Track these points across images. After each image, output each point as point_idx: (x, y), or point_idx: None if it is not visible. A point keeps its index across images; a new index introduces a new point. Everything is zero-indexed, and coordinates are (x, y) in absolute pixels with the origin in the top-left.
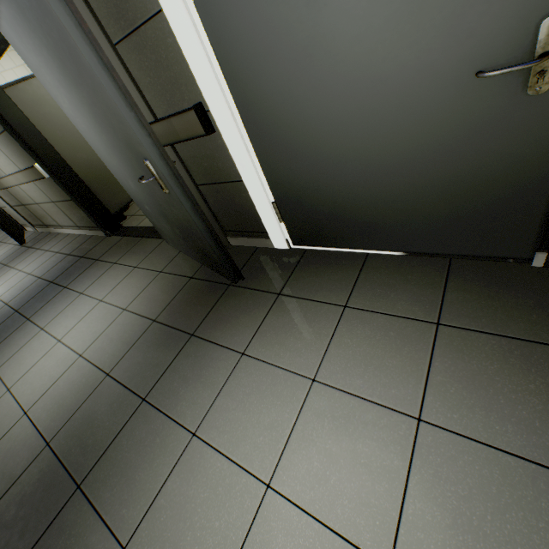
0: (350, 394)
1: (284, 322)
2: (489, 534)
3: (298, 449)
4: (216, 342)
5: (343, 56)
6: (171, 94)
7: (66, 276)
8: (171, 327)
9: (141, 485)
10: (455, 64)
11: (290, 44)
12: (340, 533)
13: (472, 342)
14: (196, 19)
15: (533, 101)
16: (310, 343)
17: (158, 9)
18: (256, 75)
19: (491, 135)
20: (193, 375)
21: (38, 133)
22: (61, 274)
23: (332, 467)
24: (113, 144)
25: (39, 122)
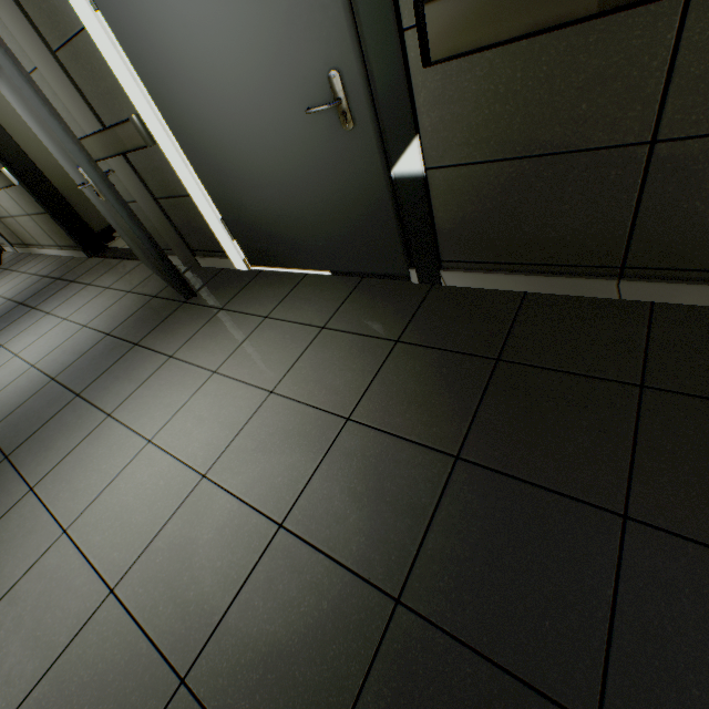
0: (235, 379)
1: (214, 331)
2: (273, 451)
3: (181, 418)
4: (154, 349)
5: (225, 85)
6: (113, 104)
7: (37, 298)
8: (121, 339)
9: (57, 451)
10: (296, 101)
11: (187, 70)
12: (185, 461)
13: (337, 340)
14: (114, 39)
15: (351, 135)
16: (226, 346)
17: (83, 26)
18: (172, 94)
19: (340, 162)
20: (125, 375)
21: (4, 133)
22: (32, 296)
23: (199, 425)
24: (59, 150)
25: (6, 120)
